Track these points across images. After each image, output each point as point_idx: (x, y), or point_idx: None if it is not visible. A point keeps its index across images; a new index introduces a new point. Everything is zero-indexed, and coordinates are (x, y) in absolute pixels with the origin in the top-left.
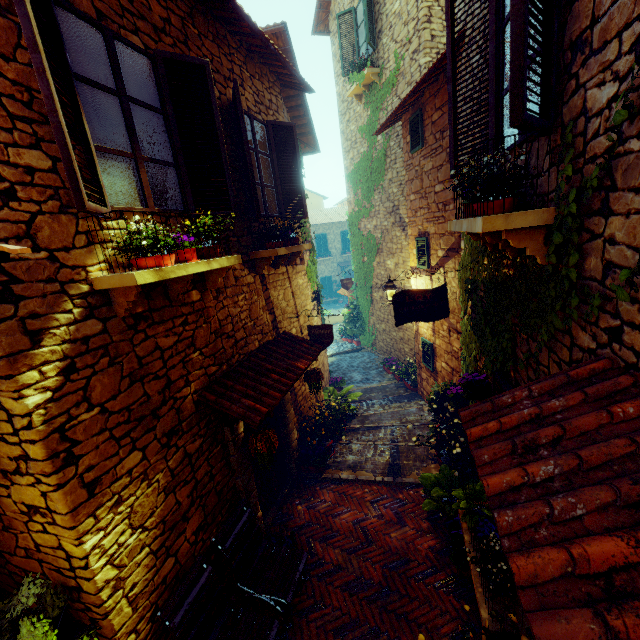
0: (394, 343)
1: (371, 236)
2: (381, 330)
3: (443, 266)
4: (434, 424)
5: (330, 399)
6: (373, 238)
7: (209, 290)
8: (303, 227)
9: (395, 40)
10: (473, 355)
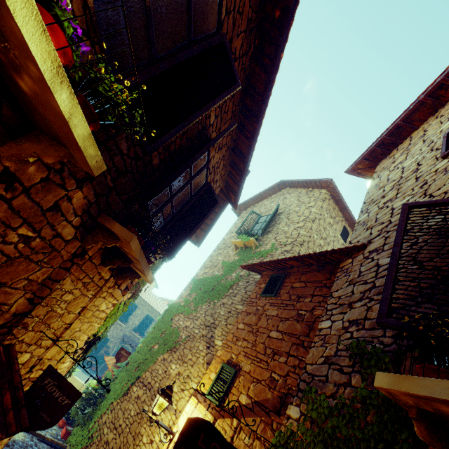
0: None
1: (177, 331)
2: (104, 439)
3: (239, 418)
4: None
5: None
6: (177, 334)
7: None
8: None
9: (276, 239)
10: None
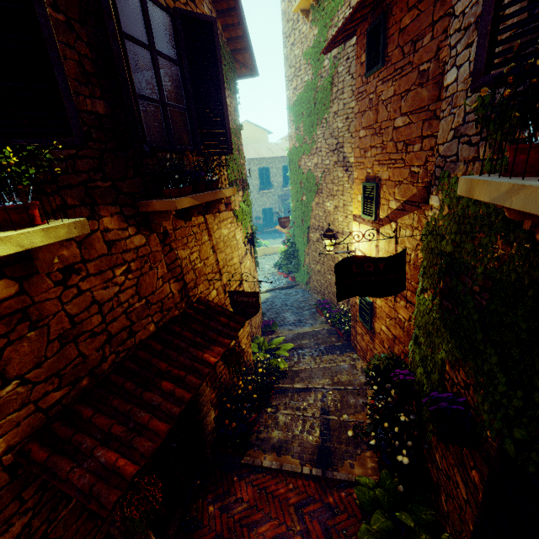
0: (328, 285)
1: (311, 175)
2: (316, 271)
3: (395, 220)
4: (375, 415)
5: (258, 359)
6: (313, 177)
7: (44, 272)
8: (235, 163)
9: None
10: (441, 357)
